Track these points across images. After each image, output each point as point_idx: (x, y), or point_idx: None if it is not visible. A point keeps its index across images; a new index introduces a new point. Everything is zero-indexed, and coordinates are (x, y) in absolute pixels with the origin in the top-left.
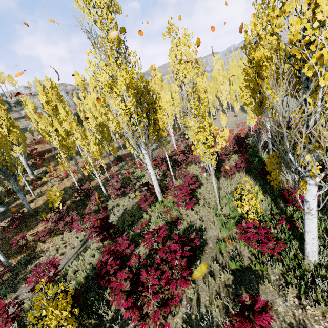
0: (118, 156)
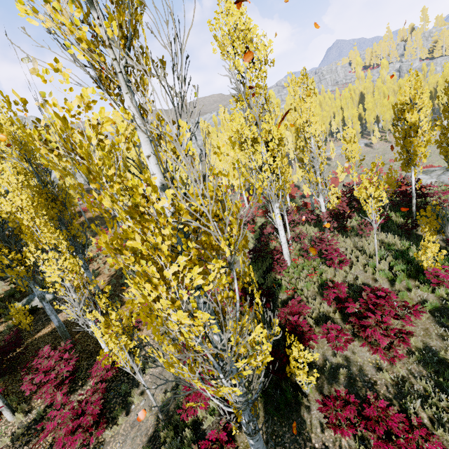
0: None
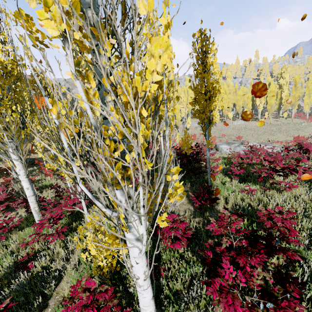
0: (31, 158)
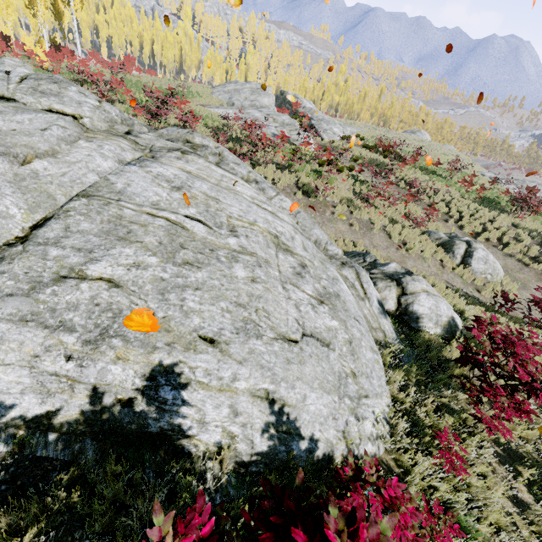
0: None
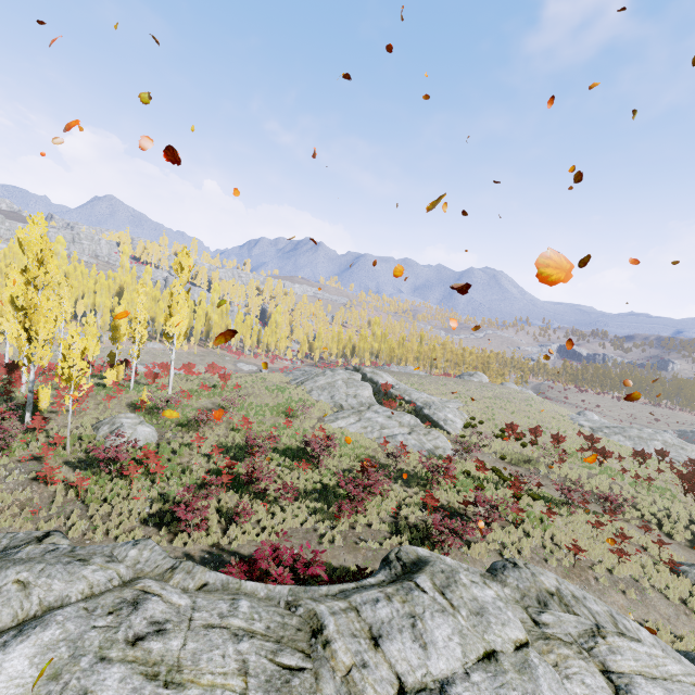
0: None
